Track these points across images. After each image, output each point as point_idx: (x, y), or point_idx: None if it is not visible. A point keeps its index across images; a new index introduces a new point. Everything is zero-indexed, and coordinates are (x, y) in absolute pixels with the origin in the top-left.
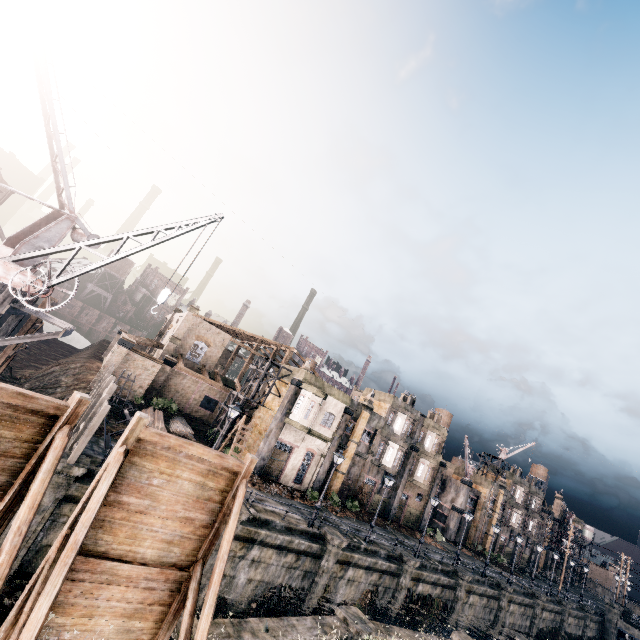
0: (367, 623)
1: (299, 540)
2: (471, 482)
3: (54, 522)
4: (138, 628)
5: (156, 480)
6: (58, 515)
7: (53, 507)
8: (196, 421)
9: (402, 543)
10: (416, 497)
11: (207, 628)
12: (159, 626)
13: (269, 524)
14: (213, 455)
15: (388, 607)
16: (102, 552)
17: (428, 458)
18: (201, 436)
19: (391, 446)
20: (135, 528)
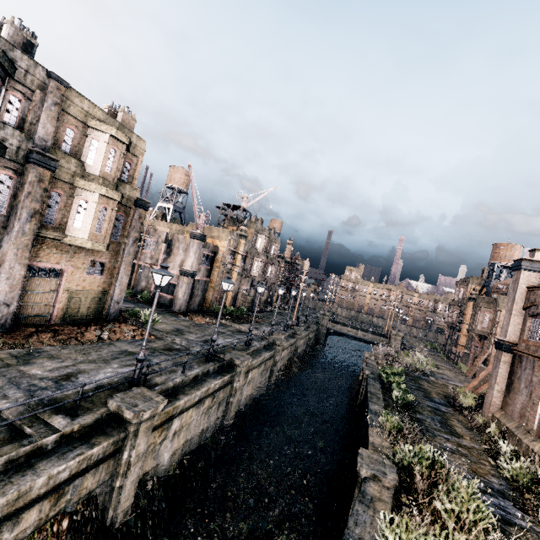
0: None
1: None
2: (204, 235)
3: None
4: None
5: None
6: None
7: None
8: None
9: None
10: (88, 269)
11: None
12: None
13: None
14: None
15: None
16: None
17: (94, 187)
18: None
19: None
20: None
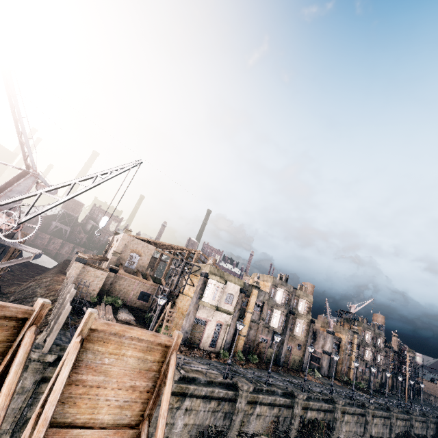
0: None
1: (218, 390)
2: (334, 332)
3: (35, 399)
4: None
5: (107, 360)
6: (38, 393)
7: (33, 387)
8: (136, 310)
9: (292, 382)
10: (297, 347)
11: None
12: None
13: (195, 380)
14: (149, 335)
15: (288, 432)
16: (69, 422)
17: (302, 318)
18: (140, 320)
19: (275, 312)
20: (94, 400)
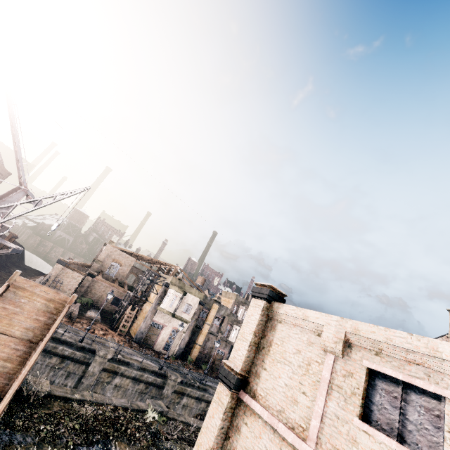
0: (163, 408)
1: (148, 375)
2: None
3: None
4: (8, 366)
5: (23, 300)
6: None
7: None
8: (107, 313)
9: None
10: None
11: (34, 360)
12: (19, 368)
13: (129, 365)
14: (53, 292)
15: None
16: None
17: None
18: (107, 321)
19: (235, 328)
20: (11, 320)
